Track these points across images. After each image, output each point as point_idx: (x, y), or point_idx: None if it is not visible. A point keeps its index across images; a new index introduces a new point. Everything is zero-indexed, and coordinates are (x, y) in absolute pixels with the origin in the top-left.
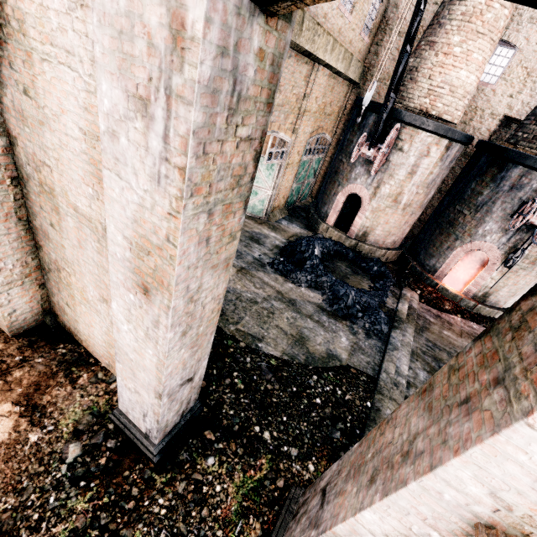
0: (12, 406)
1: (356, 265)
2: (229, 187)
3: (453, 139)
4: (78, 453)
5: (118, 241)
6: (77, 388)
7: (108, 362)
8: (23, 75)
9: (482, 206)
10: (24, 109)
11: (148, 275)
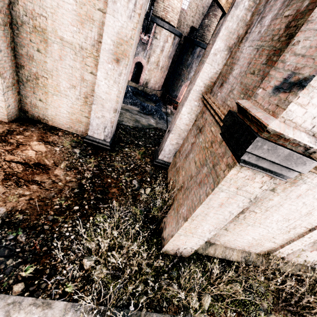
0: (37, 142)
1: (146, 98)
2: (141, 25)
3: (176, 34)
4: (79, 151)
5: (108, 42)
6: (60, 136)
7: (69, 125)
8: None
9: (189, 66)
10: None
11: (120, 54)
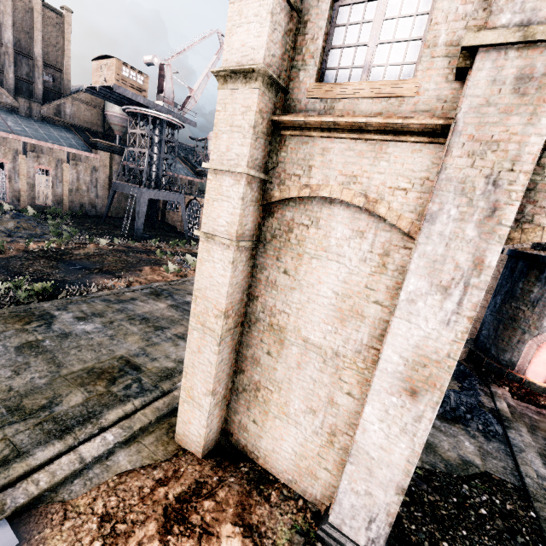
0: (232, 526)
1: None
2: None
3: None
4: None
5: (393, 360)
6: (273, 506)
7: (292, 476)
8: (288, 264)
9: (537, 302)
10: (278, 281)
11: (420, 381)
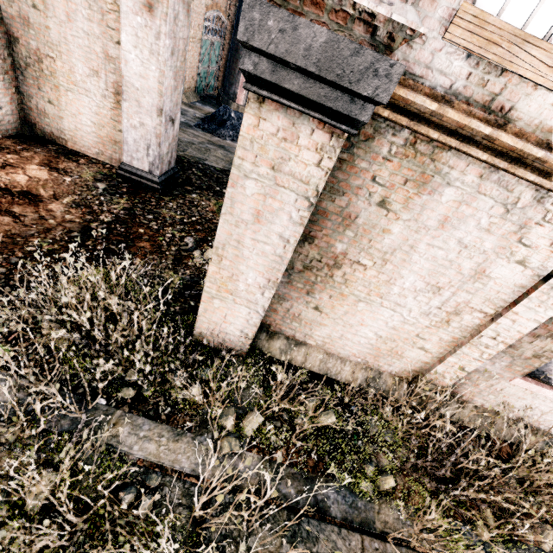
0: (38, 167)
1: None
2: None
3: None
4: (105, 187)
5: None
6: (81, 164)
7: (98, 149)
8: None
9: None
10: None
11: None
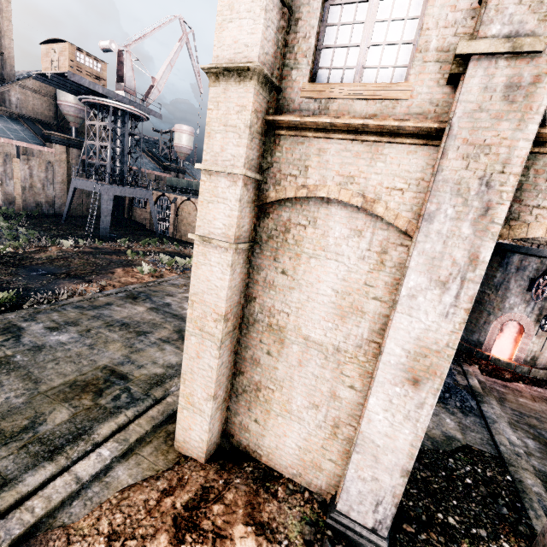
0: (244, 527)
1: None
2: None
3: None
4: None
5: (395, 352)
6: (281, 501)
7: (296, 470)
8: (286, 264)
9: (499, 286)
10: (276, 281)
11: (422, 370)
